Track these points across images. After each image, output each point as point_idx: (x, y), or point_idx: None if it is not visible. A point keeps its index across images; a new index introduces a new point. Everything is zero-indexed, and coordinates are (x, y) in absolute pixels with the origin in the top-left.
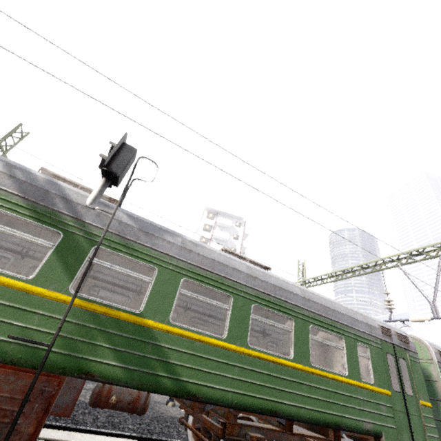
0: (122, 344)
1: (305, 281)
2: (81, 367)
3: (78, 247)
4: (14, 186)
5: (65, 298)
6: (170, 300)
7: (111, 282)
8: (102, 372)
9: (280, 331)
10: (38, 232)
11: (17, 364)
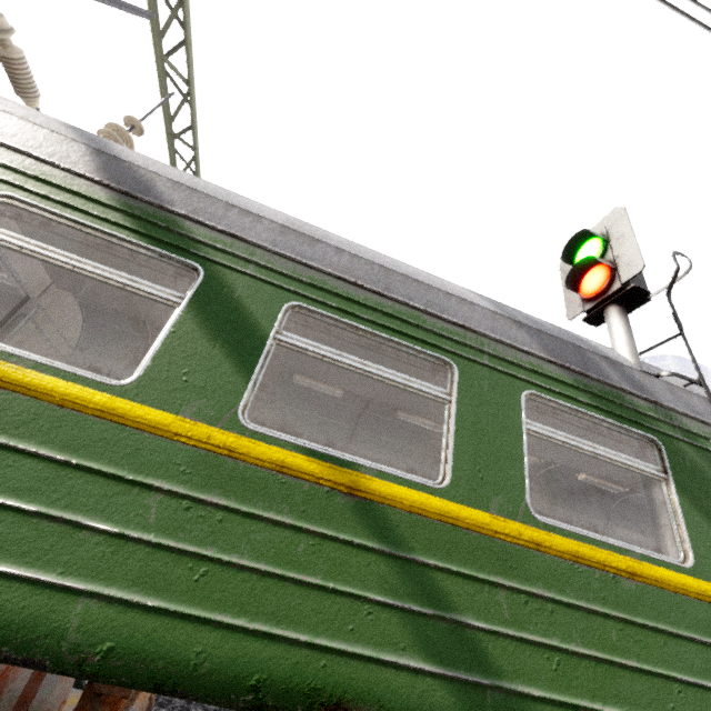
0: None
1: None
2: None
3: (696, 469)
4: (534, 343)
5: None
6: None
7: None
8: None
9: None
10: (353, 420)
11: None
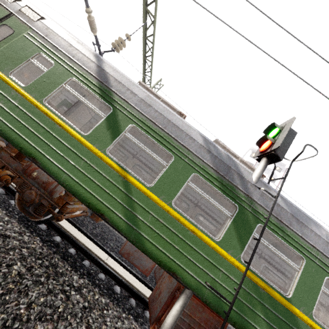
0: (273, 321)
1: None
2: (245, 328)
3: (247, 221)
4: (210, 160)
5: (238, 264)
6: (314, 295)
7: (213, 217)
8: None
9: None
10: None
11: (208, 305)
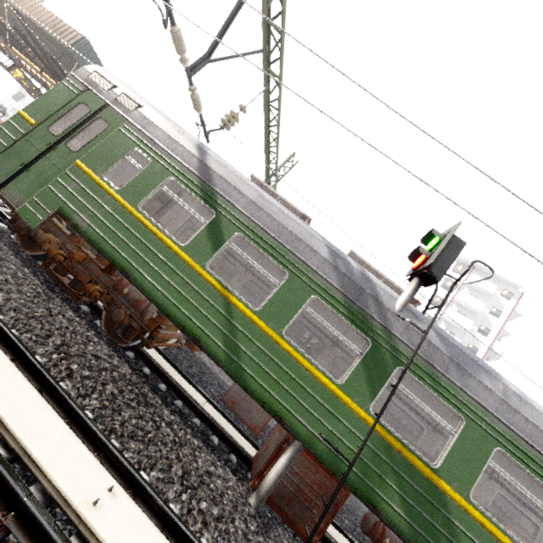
0: (410, 496)
1: None
2: (370, 498)
3: (383, 362)
4: (336, 279)
5: (366, 416)
6: (474, 470)
7: None
8: (387, 514)
9: None
10: None
11: (322, 463)
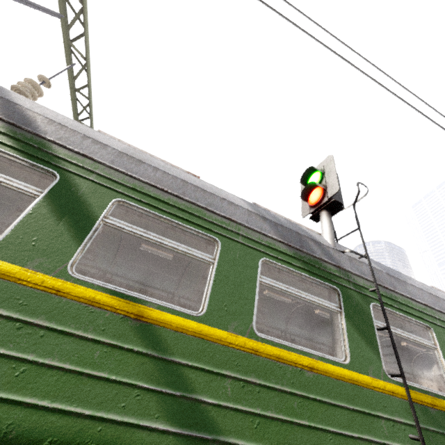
0: None
1: None
2: None
3: (358, 306)
4: (272, 230)
5: (390, 386)
6: None
7: (263, 330)
8: None
9: (429, 378)
10: (180, 274)
11: None
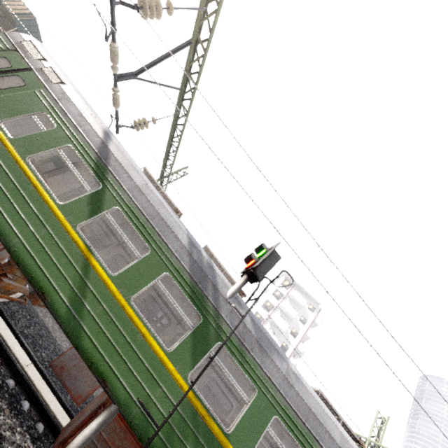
0: None
1: (379, 446)
2: None
3: (208, 336)
4: (188, 263)
5: (183, 383)
6: (256, 435)
7: None
8: None
9: None
10: None
11: (132, 428)
